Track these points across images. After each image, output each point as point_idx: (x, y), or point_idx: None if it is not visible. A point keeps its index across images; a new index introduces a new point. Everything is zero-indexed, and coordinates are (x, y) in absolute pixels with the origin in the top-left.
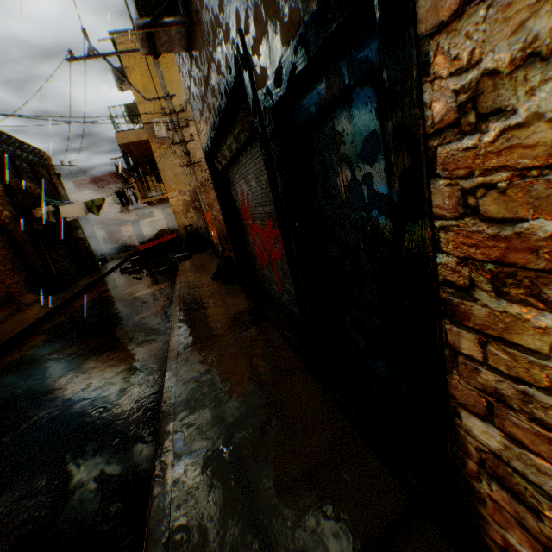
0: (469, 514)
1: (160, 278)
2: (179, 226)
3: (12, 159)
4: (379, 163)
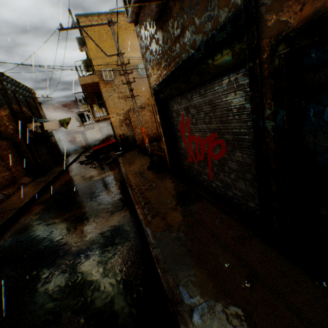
0: None
1: (108, 167)
2: (116, 135)
3: (14, 93)
4: None
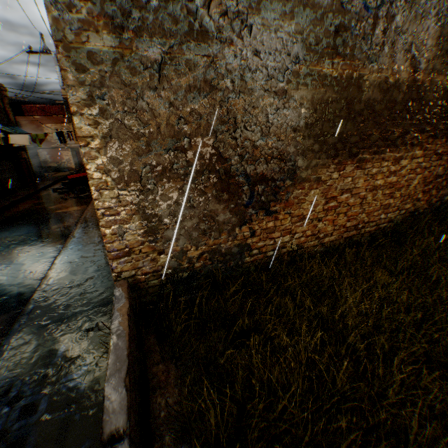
0: None
1: (81, 201)
2: None
3: None
4: None
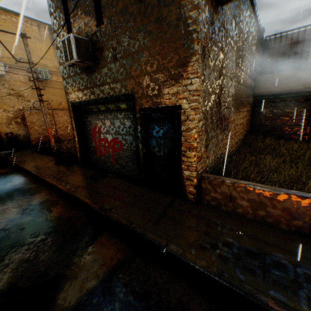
0: (184, 191)
1: None
2: (2, 132)
3: None
4: (171, 131)
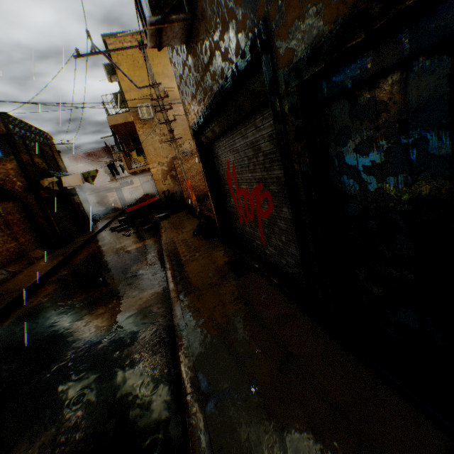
0: None
1: (146, 234)
2: (159, 191)
3: (23, 139)
4: (442, 127)
